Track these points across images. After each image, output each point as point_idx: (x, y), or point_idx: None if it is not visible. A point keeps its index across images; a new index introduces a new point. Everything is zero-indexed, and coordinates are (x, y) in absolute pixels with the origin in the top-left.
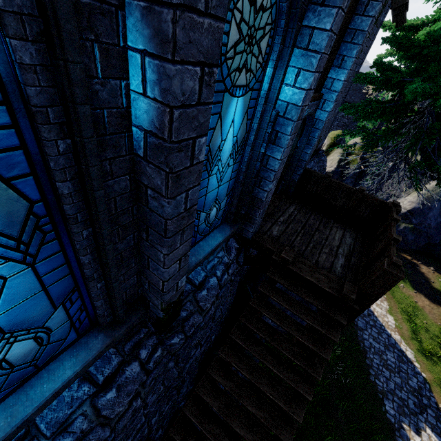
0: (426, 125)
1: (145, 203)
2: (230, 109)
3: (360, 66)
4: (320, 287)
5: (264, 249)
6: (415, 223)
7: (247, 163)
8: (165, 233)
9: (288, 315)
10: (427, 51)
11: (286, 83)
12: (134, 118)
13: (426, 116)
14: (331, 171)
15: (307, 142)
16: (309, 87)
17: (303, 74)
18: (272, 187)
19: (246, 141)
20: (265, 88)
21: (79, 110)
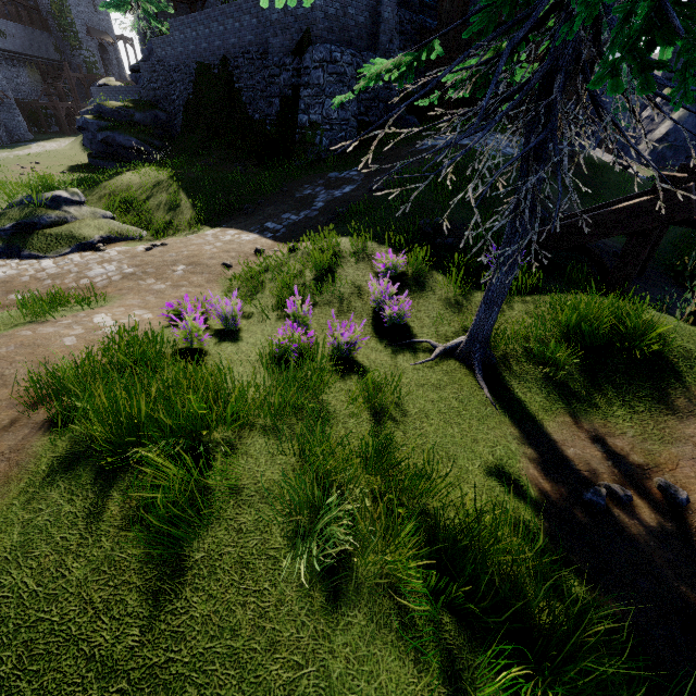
0: None
1: None
2: None
3: None
4: None
5: None
6: (671, 141)
7: None
8: None
9: None
10: None
11: None
12: None
13: None
14: None
15: None
16: None
17: None
18: None
19: None
20: None
21: None
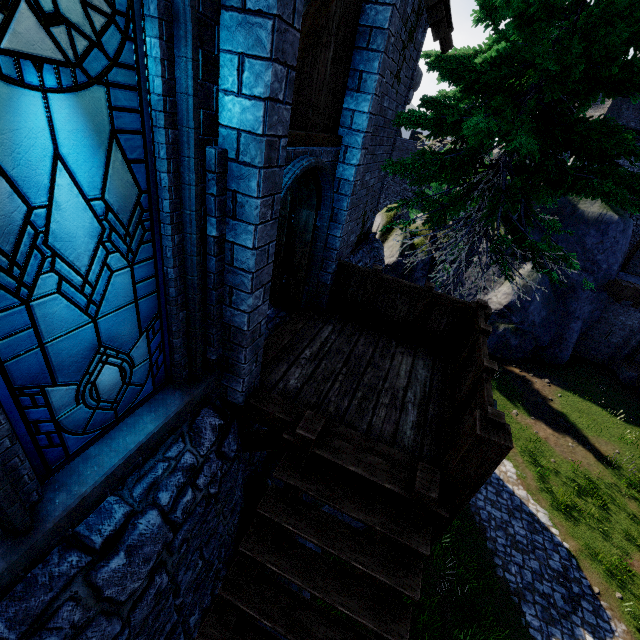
0: (503, 182)
1: None
2: (21, 122)
3: (403, 107)
4: (375, 483)
5: (271, 419)
6: (516, 322)
7: (178, 261)
8: None
9: (321, 555)
10: (486, 78)
11: (226, 89)
12: None
13: (502, 170)
14: (392, 263)
15: (333, 218)
16: (270, 94)
17: (250, 66)
18: (257, 302)
19: (153, 213)
20: (156, 88)
21: None
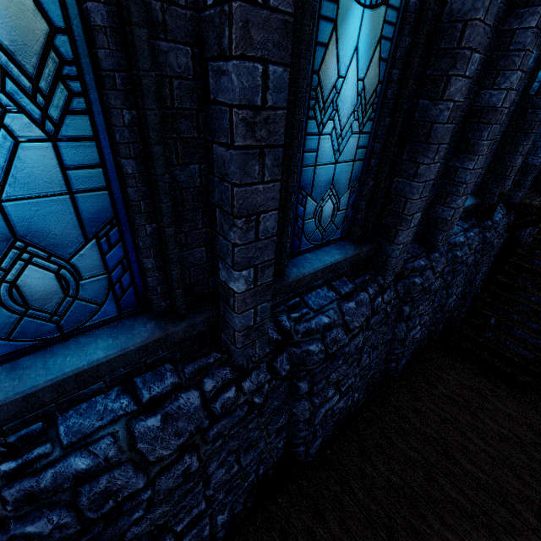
0: None
1: (522, 119)
2: None
3: None
4: None
5: (532, 209)
6: None
7: None
8: (531, 131)
9: None
10: None
11: None
12: (536, 79)
13: None
14: None
15: None
16: None
17: None
18: None
19: None
20: None
21: (539, 70)
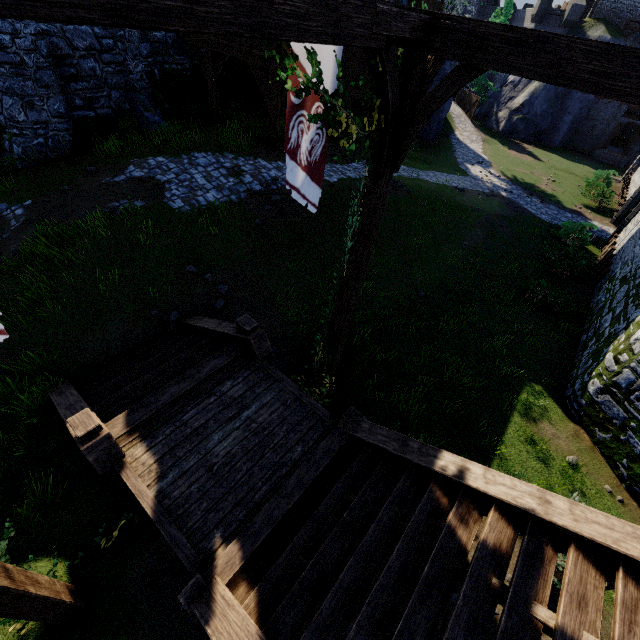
0: None
1: None
2: None
3: None
4: None
5: None
6: (525, 113)
7: None
8: None
9: None
10: None
11: None
12: None
13: None
14: None
15: None
16: None
17: None
18: None
19: None
20: None
21: None
